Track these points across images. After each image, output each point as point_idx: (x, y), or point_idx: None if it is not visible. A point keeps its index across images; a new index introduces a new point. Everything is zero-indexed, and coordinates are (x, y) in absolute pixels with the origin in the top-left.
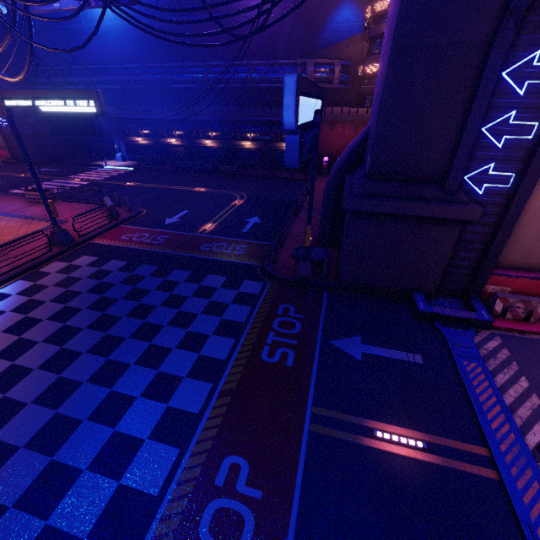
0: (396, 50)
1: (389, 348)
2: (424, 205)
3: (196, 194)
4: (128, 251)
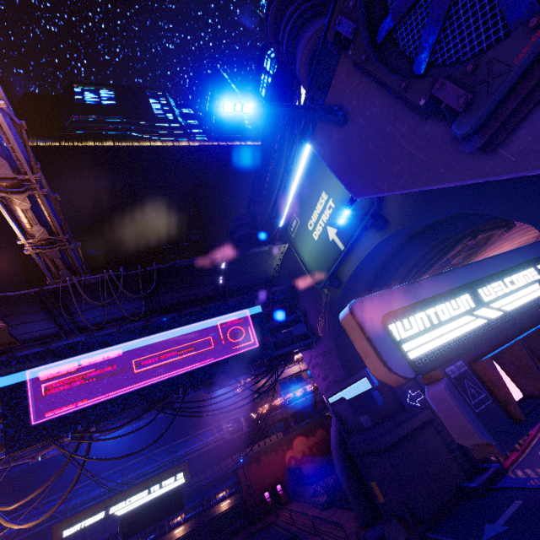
0: (344, 367)
1: (503, 512)
2: (410, 421)
3: None
4: None
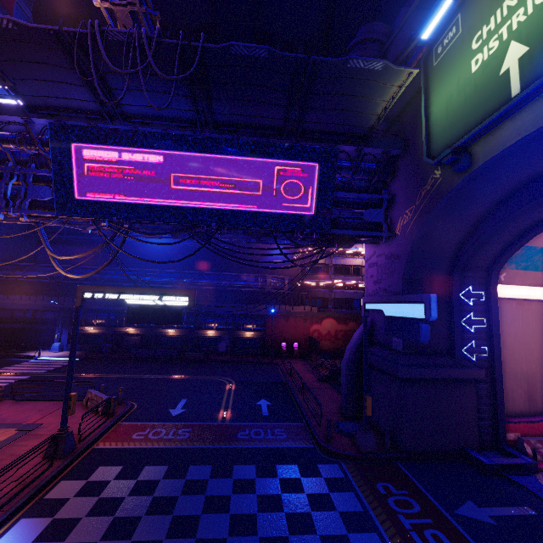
0: (405, 281)
1: (501, 505)
2: (451, 370)
3: (178, 381)
4: (156, 451)
